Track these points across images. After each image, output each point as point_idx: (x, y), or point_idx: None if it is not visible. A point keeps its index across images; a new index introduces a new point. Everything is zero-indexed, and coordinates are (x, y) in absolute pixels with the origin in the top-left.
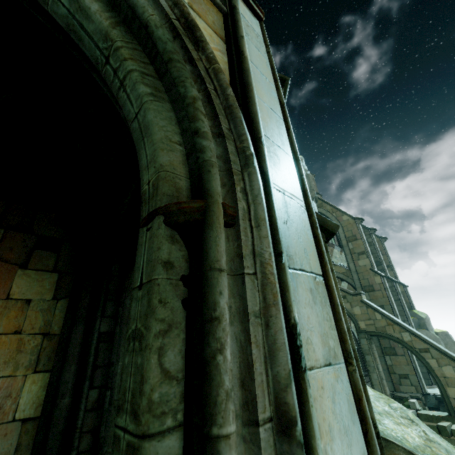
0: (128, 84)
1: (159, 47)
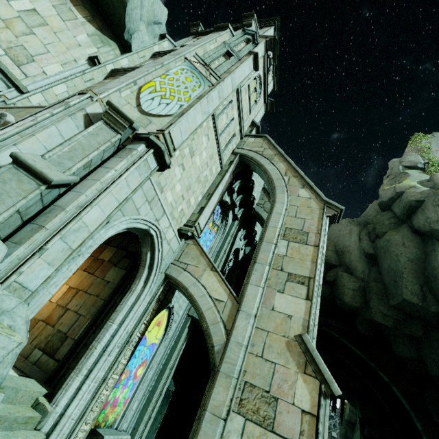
0: None
1: None
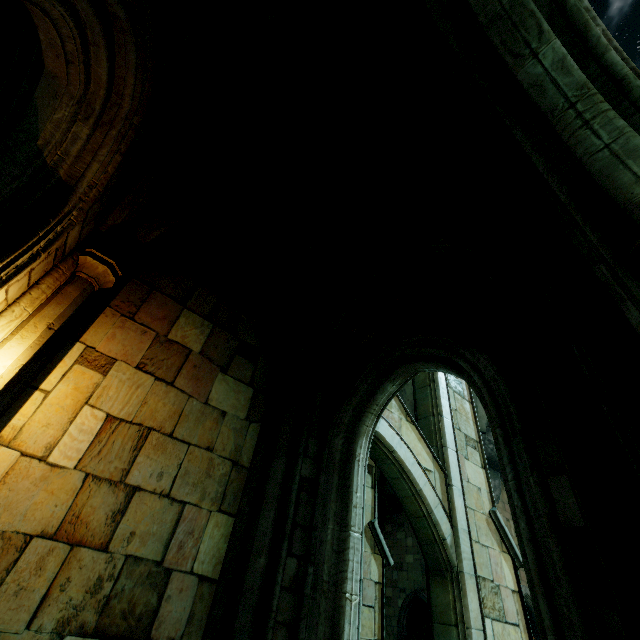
0: (598, 122)
1: (635, 93)
